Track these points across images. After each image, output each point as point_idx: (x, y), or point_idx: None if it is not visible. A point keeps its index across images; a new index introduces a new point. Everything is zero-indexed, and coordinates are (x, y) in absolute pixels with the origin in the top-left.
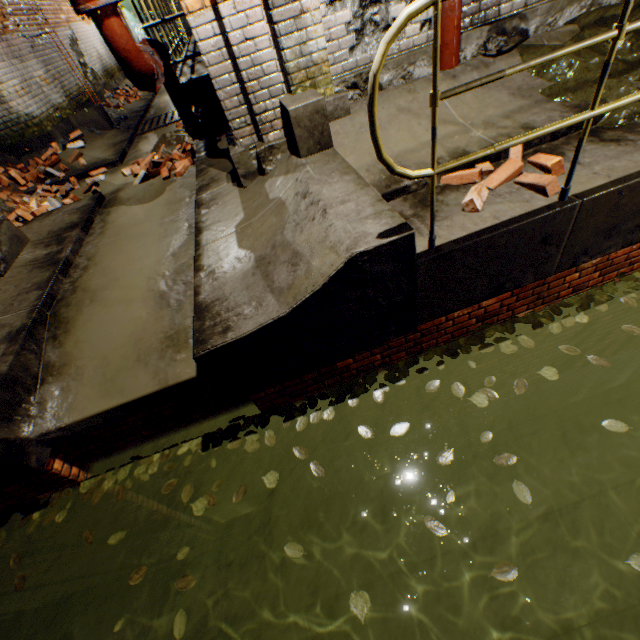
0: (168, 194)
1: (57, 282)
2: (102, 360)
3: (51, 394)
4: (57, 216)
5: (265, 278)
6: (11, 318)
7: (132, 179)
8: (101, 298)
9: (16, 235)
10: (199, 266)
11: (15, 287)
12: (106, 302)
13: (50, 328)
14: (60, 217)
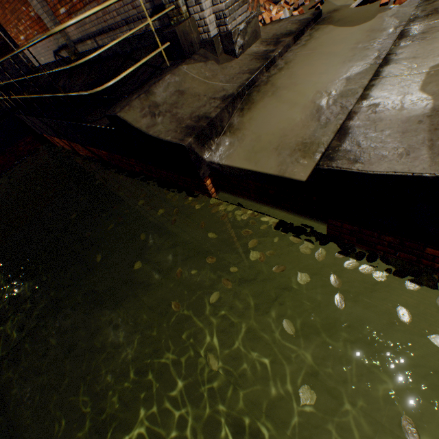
0: (375, 21)
1: (260, 73)
2: (257, 137)
3: (224, 143)
4: (283, 23)
5: (431, 131)
6: (228, 87)
7: (351, 2)
8: (278, 94)
9: (255, 31)
10: (366, 95)
11: (239, 68)
12: (280, 99)
13: (242, 102)
14: (285, 25)
